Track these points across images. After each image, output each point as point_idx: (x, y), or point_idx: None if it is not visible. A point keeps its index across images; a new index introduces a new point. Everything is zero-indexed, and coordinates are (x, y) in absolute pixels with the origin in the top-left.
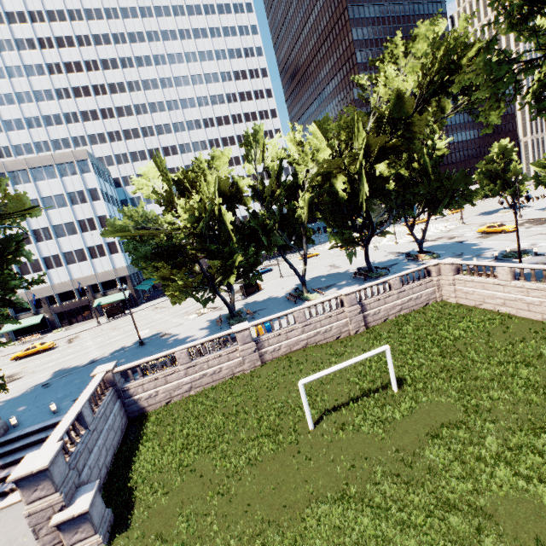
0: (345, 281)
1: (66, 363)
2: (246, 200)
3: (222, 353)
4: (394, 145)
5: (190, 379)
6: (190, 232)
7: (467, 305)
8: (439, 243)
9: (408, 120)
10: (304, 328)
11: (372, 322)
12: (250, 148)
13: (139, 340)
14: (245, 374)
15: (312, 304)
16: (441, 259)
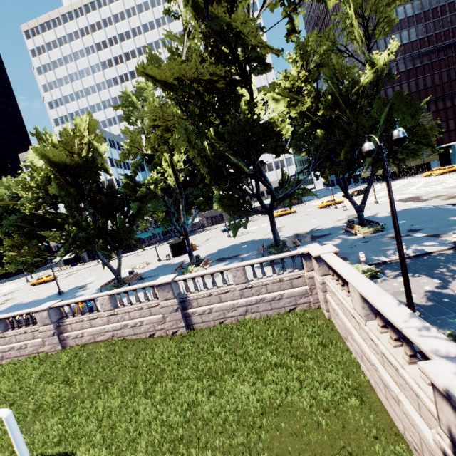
0: (250, 252)
1: (29, 297)
2: (107, 166)
3: (29, 329)
4: (215, 74)
5: (1, 349)
6: (45, 202)
7: (335, 331)
8: (420, 206)
9: (332, 34)
10: (110, 318)
11: (200, 322)
12: (132, 109)
13: (58, 290)
14: (45, 356)
15: (118, 292)
16: (379, 235)
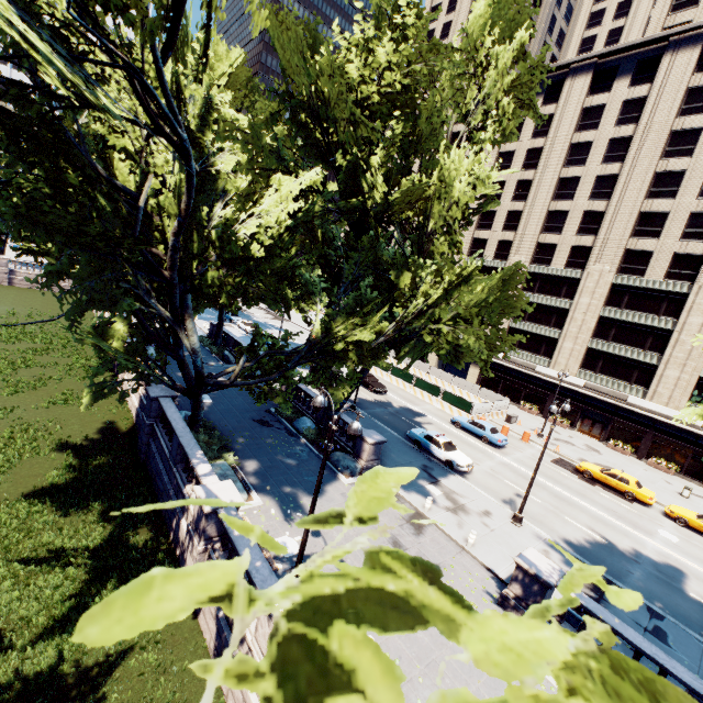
0: None
1: None
2: None
3: None
4: None
5: None
6: None
7: None
8: None
9: None
10: None
11: (18, 284)
12: None
13: None
14: None
15: None
16: None
